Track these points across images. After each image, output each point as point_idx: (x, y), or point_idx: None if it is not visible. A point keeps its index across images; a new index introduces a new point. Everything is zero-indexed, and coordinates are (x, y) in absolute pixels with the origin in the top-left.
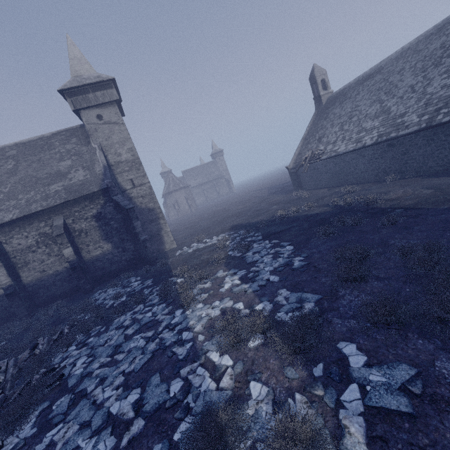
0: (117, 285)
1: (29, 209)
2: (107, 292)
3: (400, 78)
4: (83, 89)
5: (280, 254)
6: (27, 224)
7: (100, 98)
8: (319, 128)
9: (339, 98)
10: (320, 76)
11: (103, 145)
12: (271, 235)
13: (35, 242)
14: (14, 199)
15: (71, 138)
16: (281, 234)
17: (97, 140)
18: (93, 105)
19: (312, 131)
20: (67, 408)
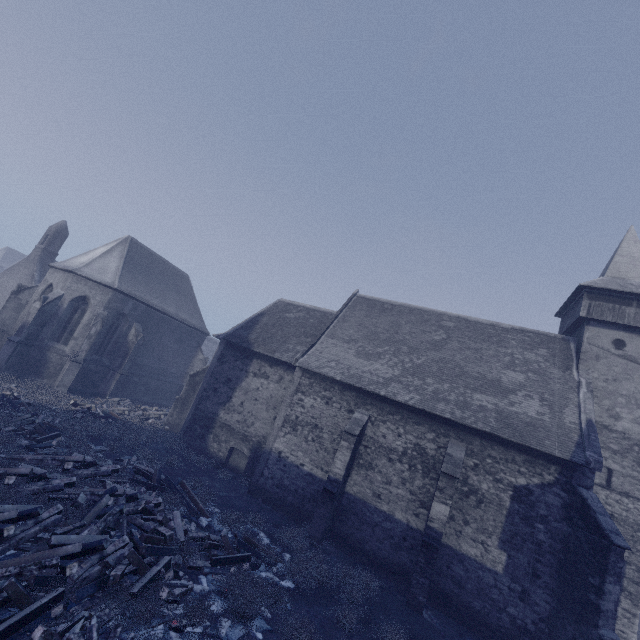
0: None
1: (434, 405)
2: None
3: None
4: (621, 297)
5: None
6: (412, 420)
7: None
8: None
9: None
10: None
11: (592, 383)
12: None
13: (401, 450)
14: (420, 378)
15: (538, 347)
16: None
17: (588, 372)
18: (624, 323)
19: None
20: None
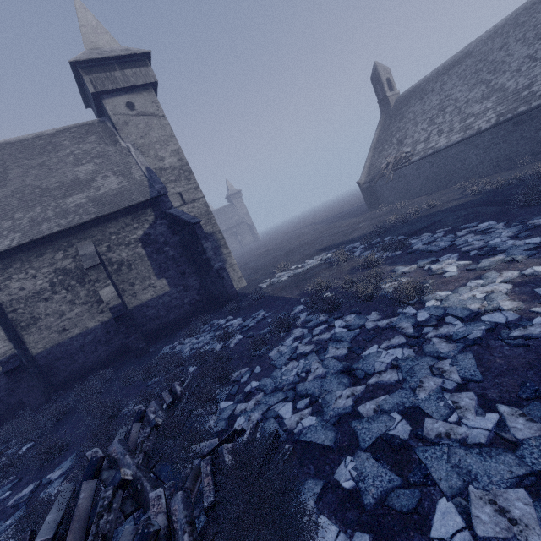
0: (198, 331)
1: (38, 230)
2: (187, 343)
3: (506, 53)
4: (106, 65)
5: (484, 231)
6: (33, 256)
7: (131, 78)
8: (394, 131)
9: (416, 95)
10: (385, 74)
11: (137, 144)
12: (415, 232)
13: (48, 285)
14: (7, 219)
15: (87, 136)
16: (435, 226)
17: (129, 137)
18: (121, 87)
19: (384, 137)
20: (394, 474)
